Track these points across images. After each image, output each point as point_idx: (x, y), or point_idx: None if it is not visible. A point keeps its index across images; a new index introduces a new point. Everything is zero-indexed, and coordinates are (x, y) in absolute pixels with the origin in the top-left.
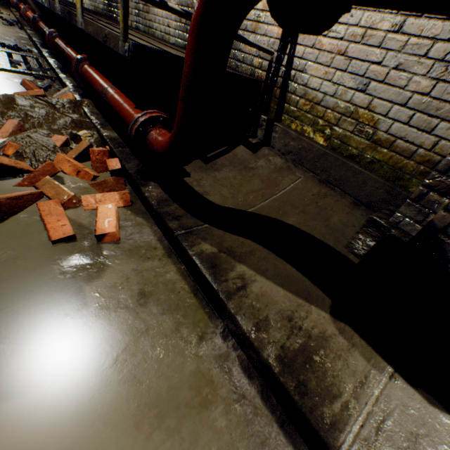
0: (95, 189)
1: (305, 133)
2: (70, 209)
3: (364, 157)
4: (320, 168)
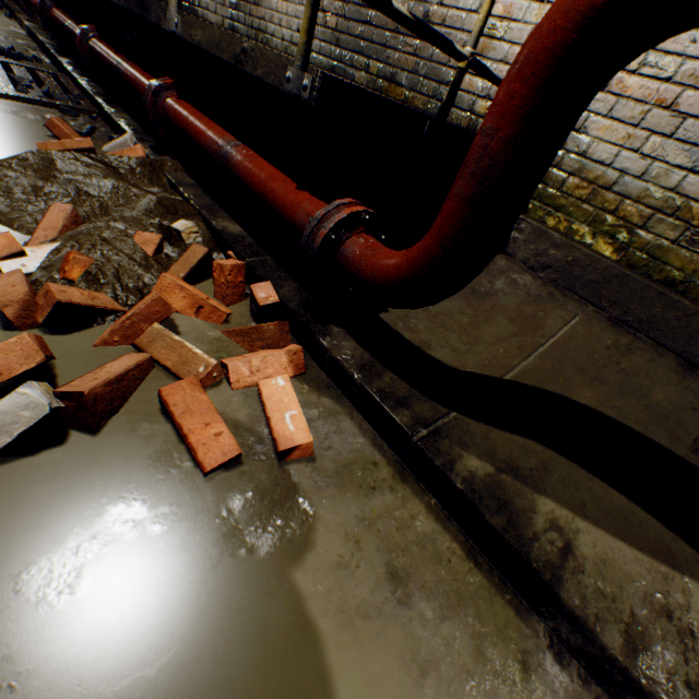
0: (233, 341)
1: (575, 235)
2: (207, 389)
3: (696, 286)
4: (610, 298)
